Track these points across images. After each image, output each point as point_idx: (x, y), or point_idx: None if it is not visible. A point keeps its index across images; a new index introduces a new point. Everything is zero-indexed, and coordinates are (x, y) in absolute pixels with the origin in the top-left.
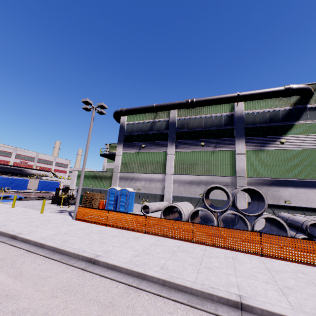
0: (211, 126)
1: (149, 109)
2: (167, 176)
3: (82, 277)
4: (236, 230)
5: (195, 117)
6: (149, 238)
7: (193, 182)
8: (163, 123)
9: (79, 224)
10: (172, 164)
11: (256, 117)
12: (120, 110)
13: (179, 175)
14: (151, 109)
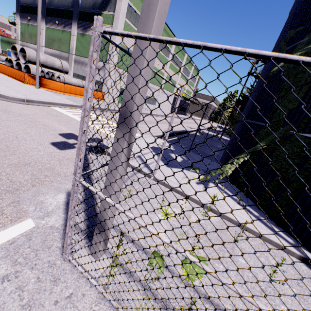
0: (64, 6)
1: None
2: (40, 47)
3: None
4: None
5: None
6: None
7: (53, 55)
8: None
9: None
10: (43, 38)
11: (87, 2)
12: None
13: (47, 48)
14: None
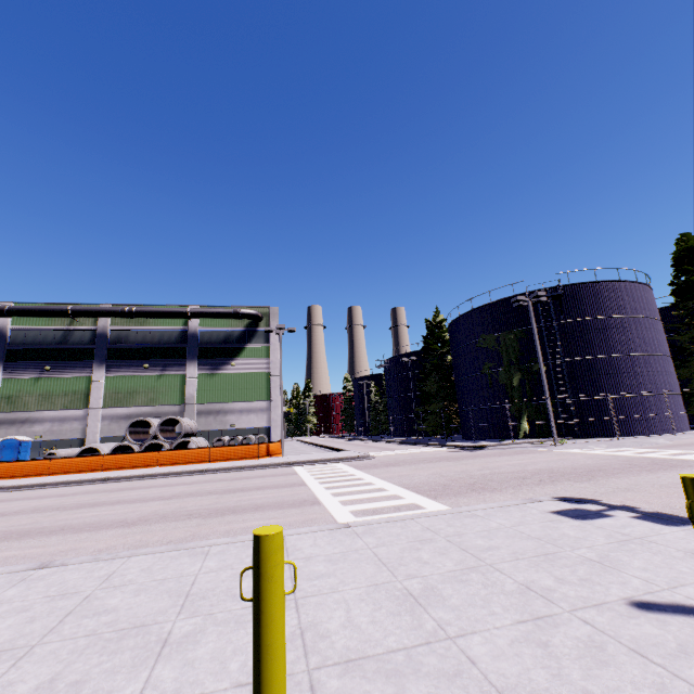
0: (159, 342)
1: (61, 313)
2: (91, 411)
3: None
4: (142, 453)
5: (138, 329)
6: (54, 477)
7: (133, 416)
8: (87, 334)
9: None
10: (101, 394)
11: (212, 335)
12: None
13: (112, 408)
14: (63, 313)
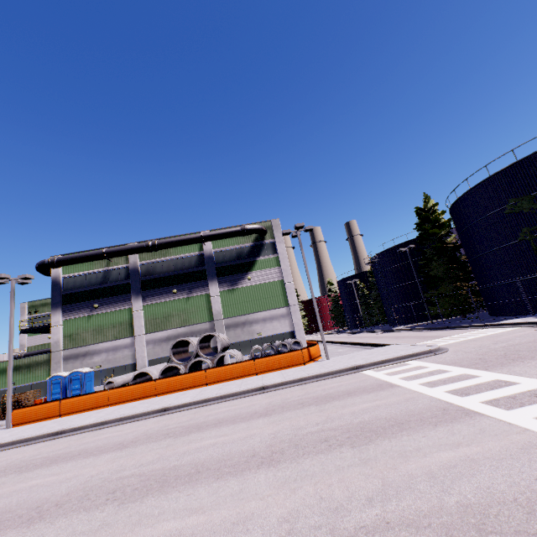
0: (182, 269)
1: (98, 256)
2: (137, 338)
3: (55, 441)
4: (189, 373)
5: (162, 260)
6: (114, 407)
7: (171, 337)
8: (122, 271)
9: (22, 428)
10: (142, 322)
11: (225, 255)
12: (48, 261)
13: (153, 333)
14: (100, 256)
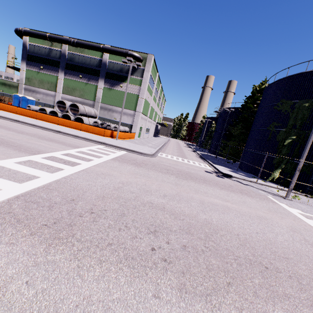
0: (88, 65)
1: (44, 37)
2: (57, 93)
3: None
4: (52, 116)
5: (79, 54)
6: (16, 115)
7: (73, 101)
8: (58, 53)
9: None
10: (61, 86)
11: (114, 66)
12: (19, 29)
13: (65, 94)
14: (45, 38)
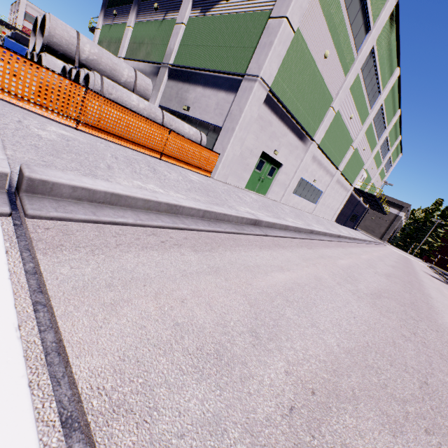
0: None
1: None
2: None
3: None
4: None
5: None
6: None
7: None
8: None
9: None
10: (125, 42)
11: None
12: None
13: (127, 60)
14: None
